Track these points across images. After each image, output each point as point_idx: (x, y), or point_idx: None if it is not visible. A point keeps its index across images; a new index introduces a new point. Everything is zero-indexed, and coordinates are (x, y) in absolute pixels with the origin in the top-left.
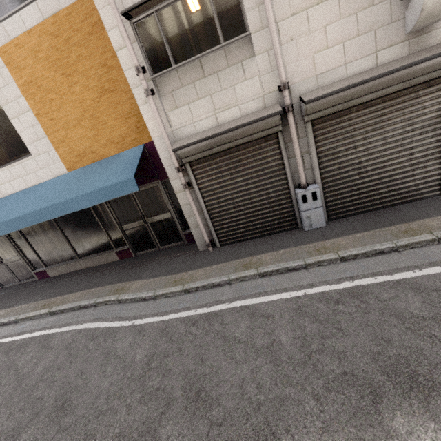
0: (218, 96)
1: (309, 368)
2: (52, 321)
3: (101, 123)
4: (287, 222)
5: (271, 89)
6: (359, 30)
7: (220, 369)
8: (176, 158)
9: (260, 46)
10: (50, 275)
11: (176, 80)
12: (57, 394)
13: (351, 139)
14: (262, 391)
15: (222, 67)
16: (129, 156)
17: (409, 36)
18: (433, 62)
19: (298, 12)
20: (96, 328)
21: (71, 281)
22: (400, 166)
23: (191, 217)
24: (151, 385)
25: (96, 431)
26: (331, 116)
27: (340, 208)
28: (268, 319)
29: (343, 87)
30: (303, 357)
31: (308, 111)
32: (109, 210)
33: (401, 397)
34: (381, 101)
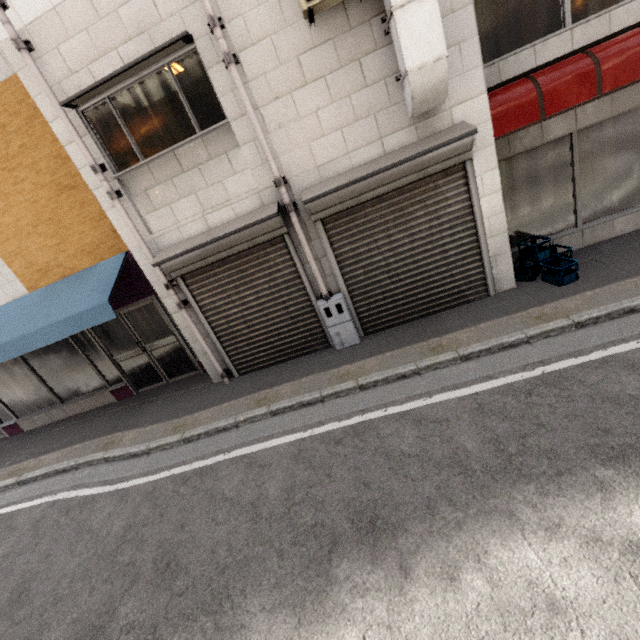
0: (205, 193)
1: (285, 522)
2: (20, 493)
3: (65, 228)
4: (316, 340)
5: (267, 184)
6: (356, 115)
7: (197, 534)
8: (162, 272)
9: (244, 135)
10: (25, 429)
11: (148, 177)
12: (15, 584)
13: (372, 238)
14: (232, 553)
15: (204, 160)
16: (106, 269)
17: (415, 120)
18: (441, 151)
19: (281, 95)
20: (73, 498)
21: (51, 436)
22: (435, 266)
23: (196, 342)
24: (121, 561)
25: (52, 620)
26: (343, 213)
27: (376, 319)
28: (264, 469)
29: (343, 184)
30: (283, 511)
31: (312, 211)
32: (92, 338)
33: (355, 543)
34: (397, 194)
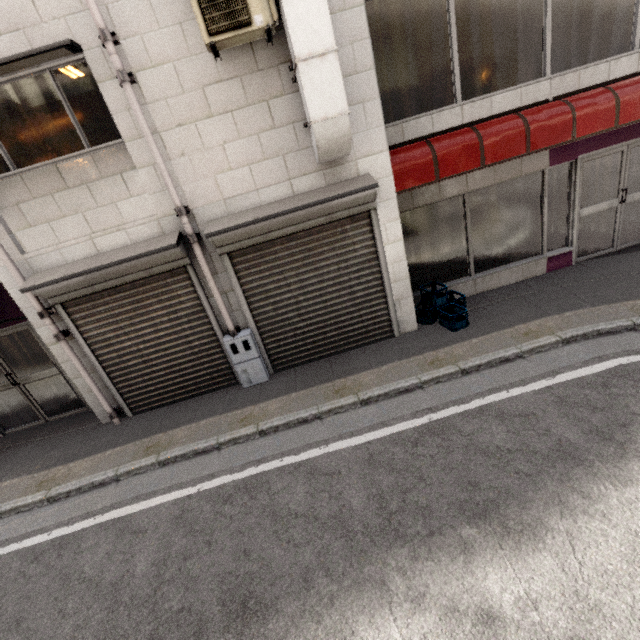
0: (95, 214)
1: (148, 609)
2: None
3: None
4: (223, 376)
5: (168, 211)
6: (265, 153)
7: (36, 633)
8: (35, 298)
9: (142, 158)
10: None
11: (21, 189)
12: None
13: (282, 276)
14: None
15: (94, 178)
16: None
17: (323, 166)
18: (346, 199)
19: (184, 123)
20: None
21: None
22: (344, 306)
23: (79, 378)
24: None
25: None
26: (251, 249)
27: (286, 356)
28: (137, 537)
29: (248, 221)
30: (148, 594)
31: (217, 244)
32: None
33: (221, 632)
34: (307, 234)
